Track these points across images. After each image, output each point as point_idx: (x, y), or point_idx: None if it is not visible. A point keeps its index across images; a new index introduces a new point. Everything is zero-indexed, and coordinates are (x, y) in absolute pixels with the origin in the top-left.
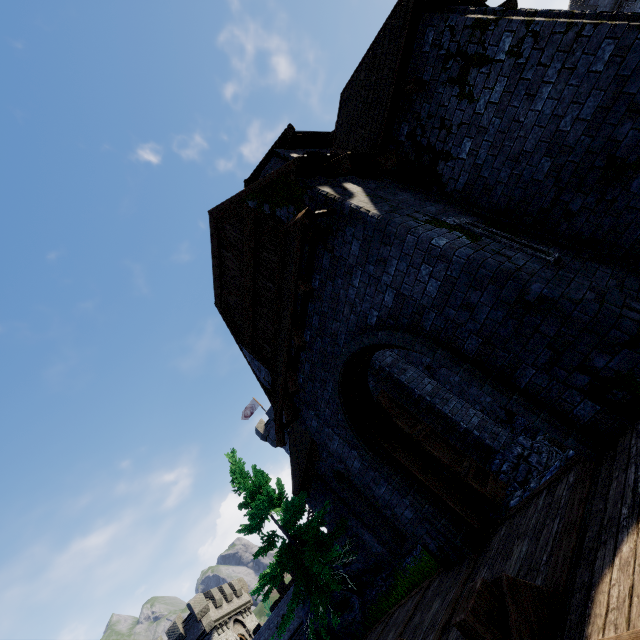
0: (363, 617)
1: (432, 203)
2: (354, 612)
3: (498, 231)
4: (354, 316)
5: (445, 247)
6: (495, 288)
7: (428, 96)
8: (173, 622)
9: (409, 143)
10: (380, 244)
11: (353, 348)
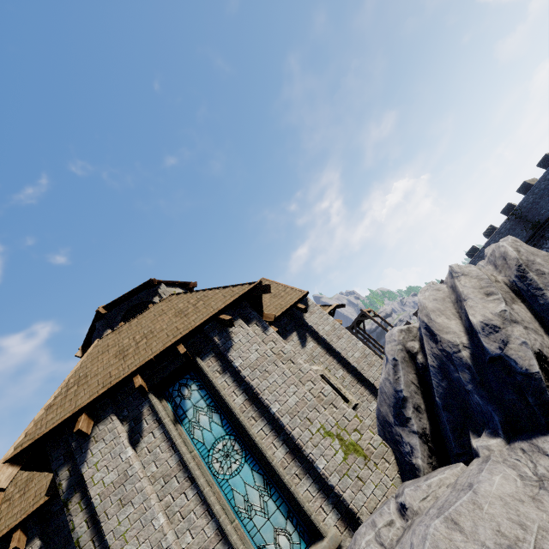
0: None
1: None
2: None
3: None
4: None
5: None
6: None
7: None
8: None
9: None
10: None
11: None
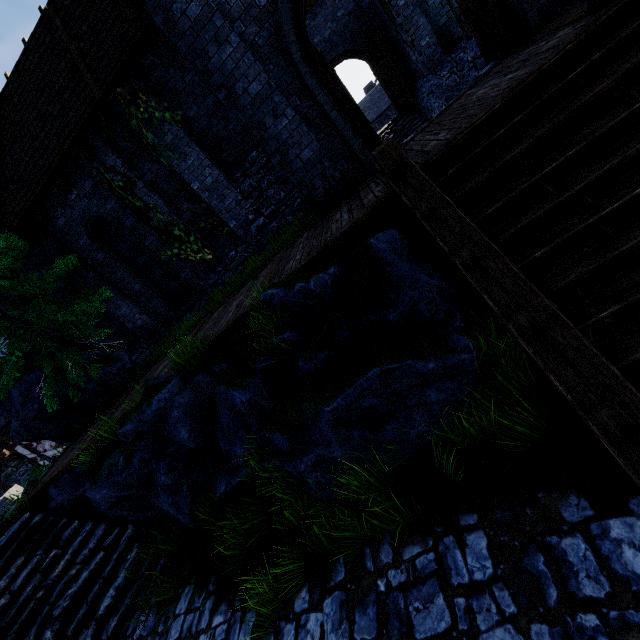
0: (133, 366)
1: None
2: (123, 361)
3: None
4: None
5: None
6: None
7: None
8: None
9: None
10: None
11: None
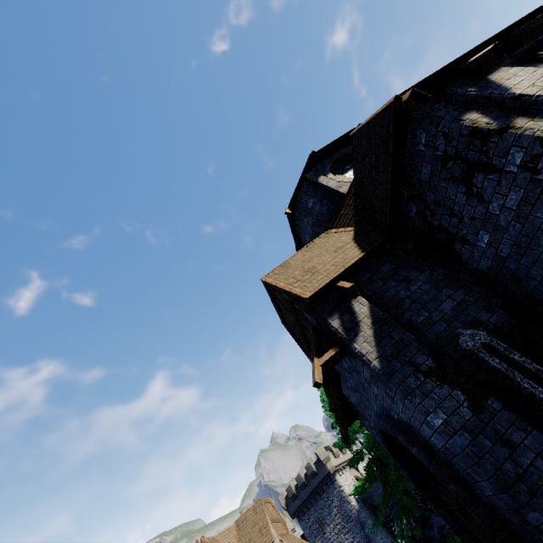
0: (442, 537)
1: (449, 290)
2: (433, 532)
3: (521, 358)
4: (379, 403)
5: (439, 430)
6: (492, 487)
7: (431, 187)
8: (308, 462)
9: (420, 220)
10: (385, 387)
11: (382, 428)
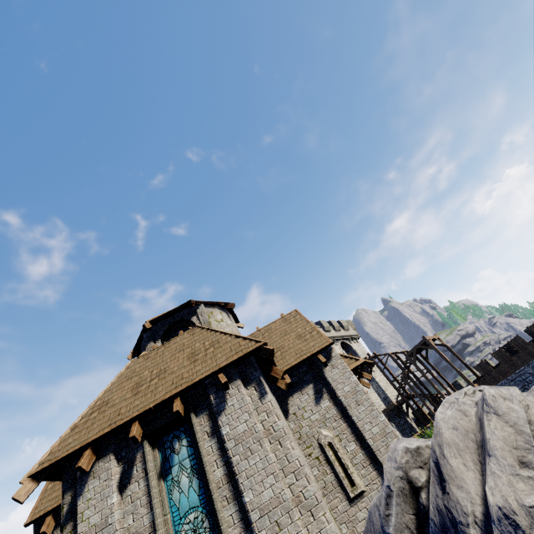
0: None
1: None
2: None
3: None
4: None
5: None
6: None
7: None
8: None
9: None
10: None
11: None
